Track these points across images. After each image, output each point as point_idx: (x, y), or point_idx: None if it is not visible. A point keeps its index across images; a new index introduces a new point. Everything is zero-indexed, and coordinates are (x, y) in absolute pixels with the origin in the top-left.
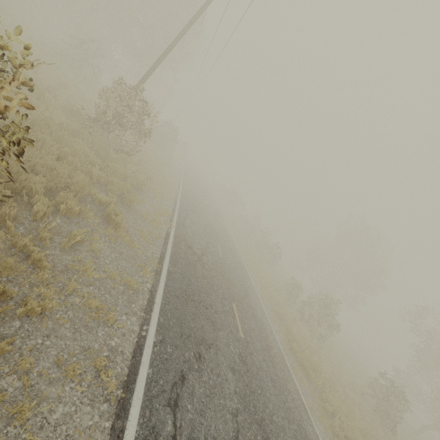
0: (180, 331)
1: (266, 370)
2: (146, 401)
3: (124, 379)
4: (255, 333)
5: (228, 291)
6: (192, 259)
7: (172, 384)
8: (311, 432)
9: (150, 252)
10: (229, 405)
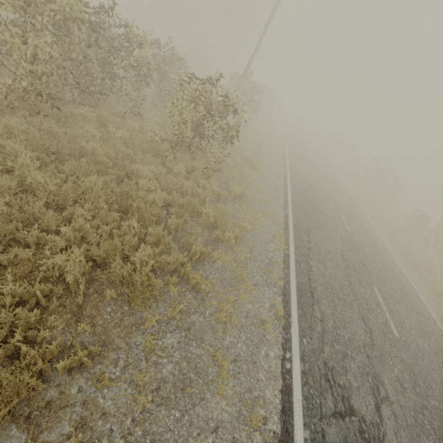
0: (304, 216)
1: (368, 249)
2: (294, 230)
3: (283, 223)
4: (360, 233)
5: (336, 208)
6: (305, 188)
7: (304, 230)
8: (407, 285)
9: (278, 183)
10: (337, 246)
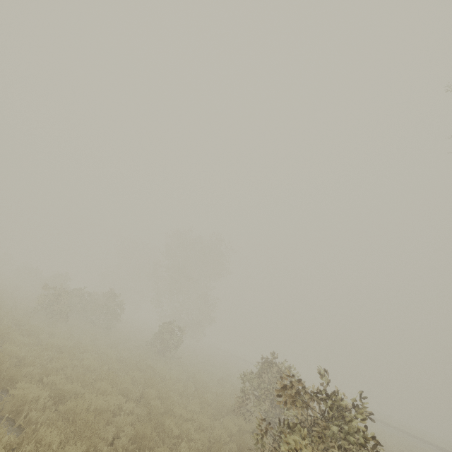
0: None
1: None
2: None
3: None
4: None
5: None
6: None
7: None
8: None
9: None
10: None
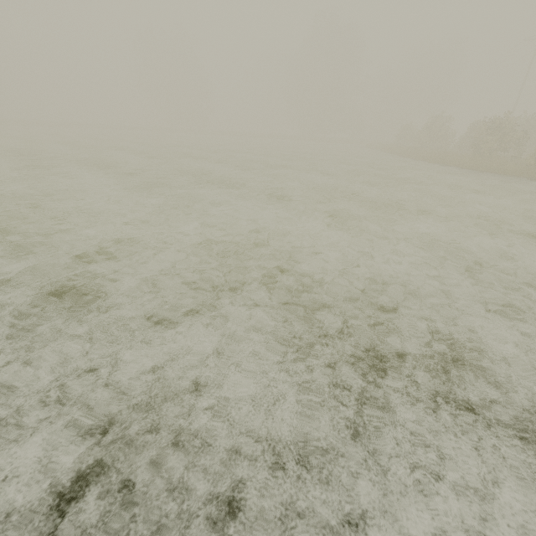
0: None
1: None
2: None
3: None
4: None
5: None
6: None
7: None
8: None
9: None
10: None
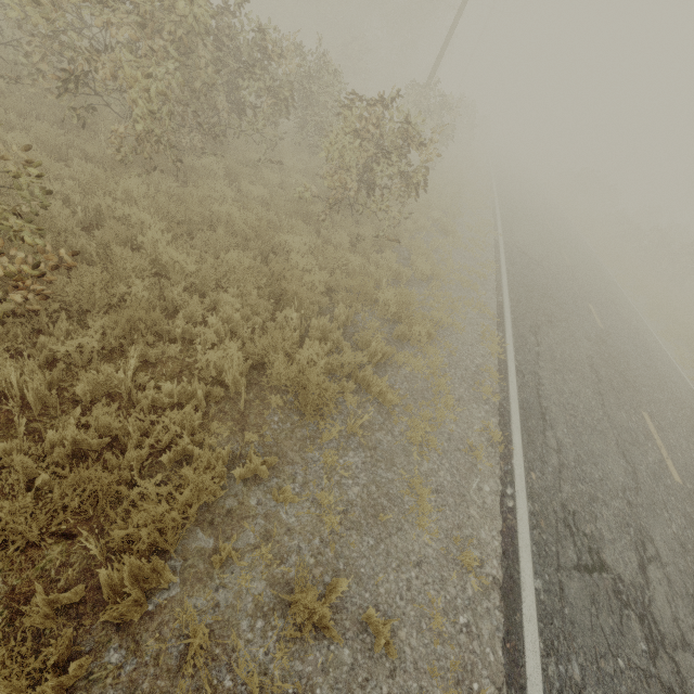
0: (529, 305)
1: (635, 356)
2: (513, 326)
3: (496, 316)
4: (622, 332)
5: (581, 294)
6: (529, 263)
7: (530, 326)
8: None
9: (485, 257)
10: (583, 351)
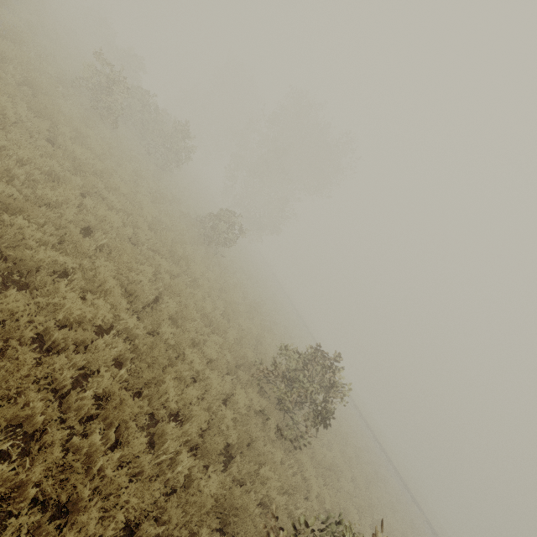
0: None
1: None
2: None
3: None
4: None
5: None
6: None
7: None
8: None
9: None
10: None
